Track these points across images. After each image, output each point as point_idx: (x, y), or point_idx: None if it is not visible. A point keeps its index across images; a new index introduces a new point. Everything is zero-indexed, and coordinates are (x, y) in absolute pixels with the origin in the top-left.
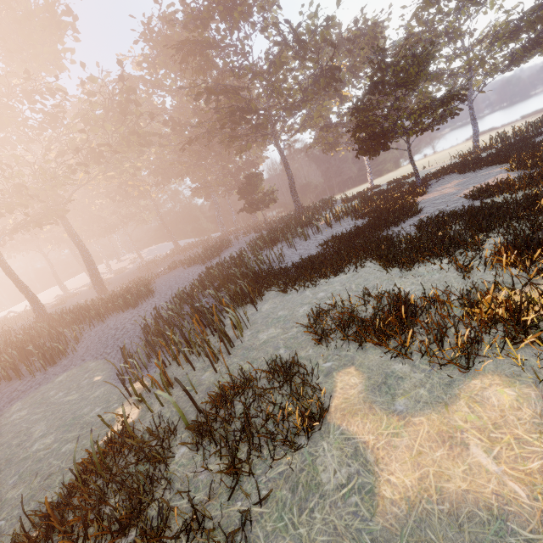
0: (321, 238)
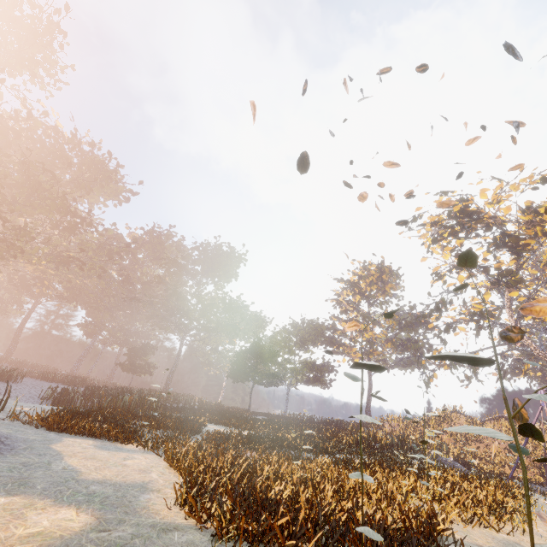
0: None
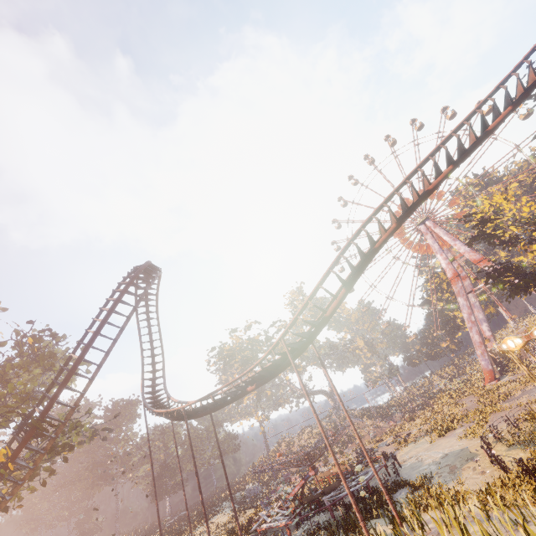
0: None
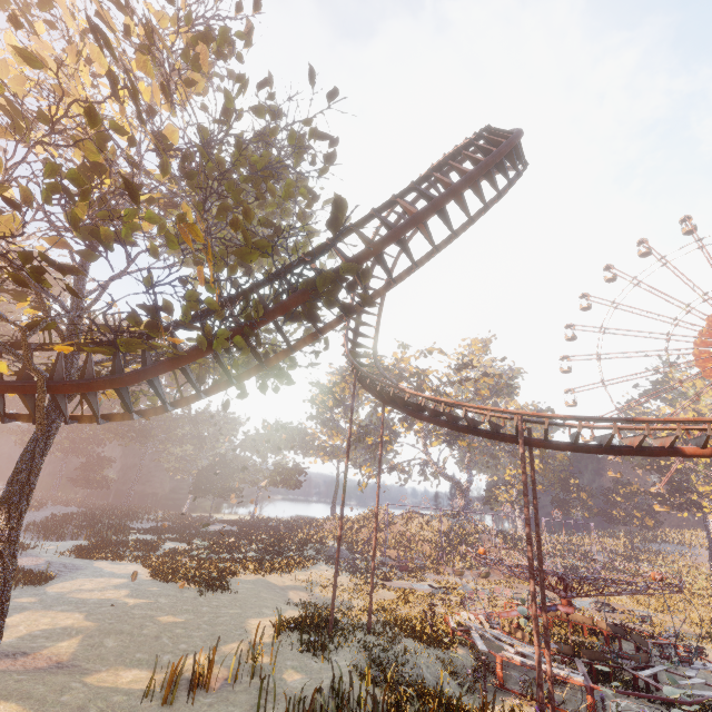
0: (152, 525)
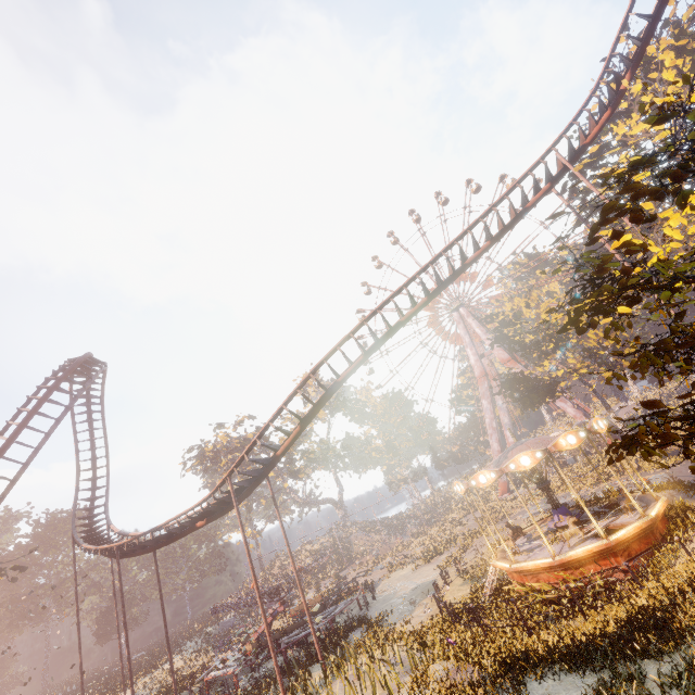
0: None
